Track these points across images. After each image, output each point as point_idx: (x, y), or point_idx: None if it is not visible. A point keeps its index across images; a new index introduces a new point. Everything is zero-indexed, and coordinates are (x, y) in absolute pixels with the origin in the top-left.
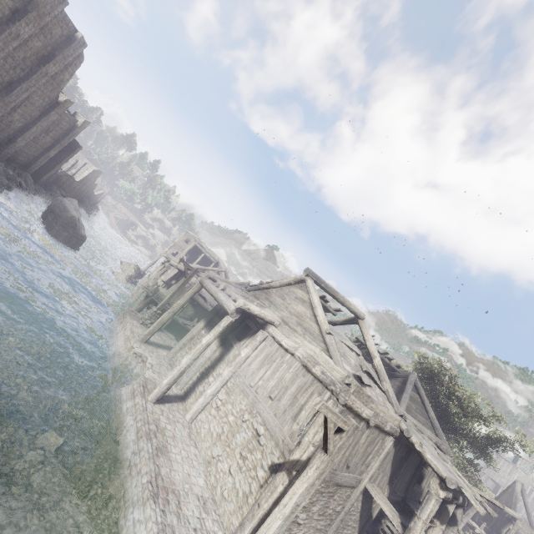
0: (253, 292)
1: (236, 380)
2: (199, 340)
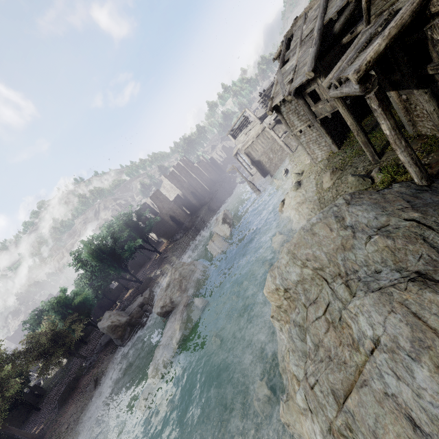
0: None
1: None
2: None
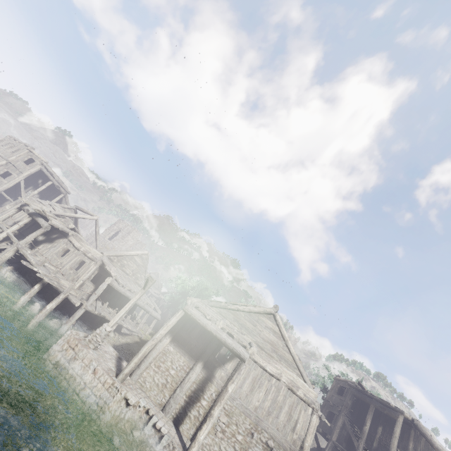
0: (217, 309)
1: (233, 402)
2: (169, 357)
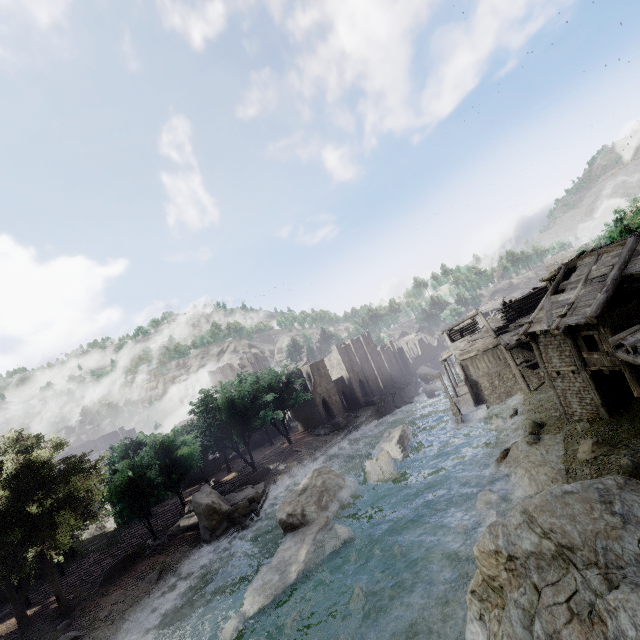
0: None
1: None
2: None
